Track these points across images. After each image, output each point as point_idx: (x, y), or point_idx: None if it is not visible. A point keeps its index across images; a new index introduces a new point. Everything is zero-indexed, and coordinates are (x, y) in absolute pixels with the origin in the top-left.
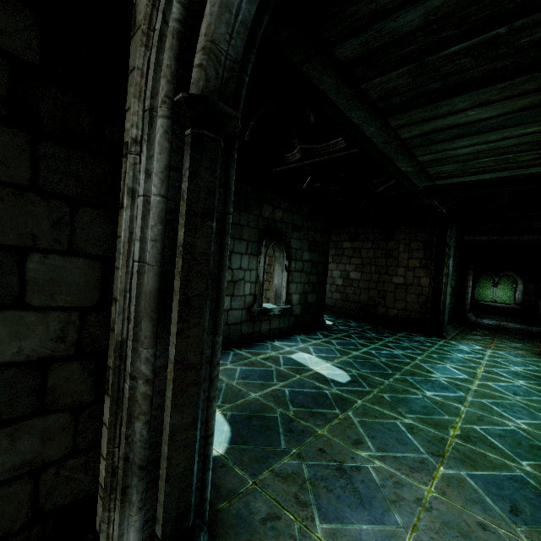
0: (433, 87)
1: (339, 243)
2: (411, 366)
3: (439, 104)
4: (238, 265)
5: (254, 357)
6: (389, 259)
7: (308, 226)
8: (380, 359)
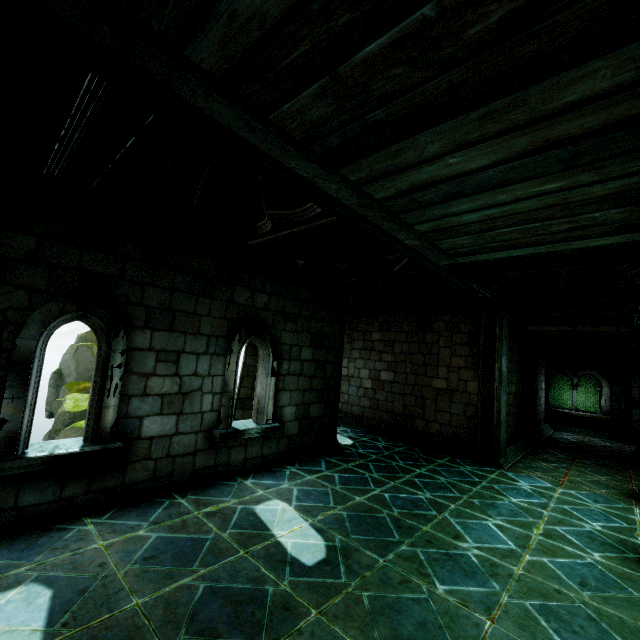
0: (375, 118)
1: (367, 334)
2: (433, 524)
3: (400, 146)
4: (192, 369)
5: (196, 512)
6: (427, 356)
7: (309, 315)
8: (391, 511)
